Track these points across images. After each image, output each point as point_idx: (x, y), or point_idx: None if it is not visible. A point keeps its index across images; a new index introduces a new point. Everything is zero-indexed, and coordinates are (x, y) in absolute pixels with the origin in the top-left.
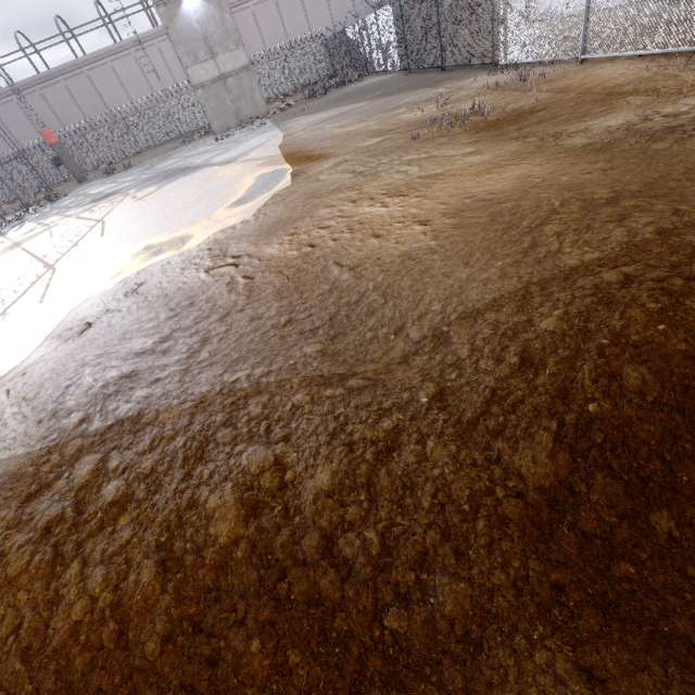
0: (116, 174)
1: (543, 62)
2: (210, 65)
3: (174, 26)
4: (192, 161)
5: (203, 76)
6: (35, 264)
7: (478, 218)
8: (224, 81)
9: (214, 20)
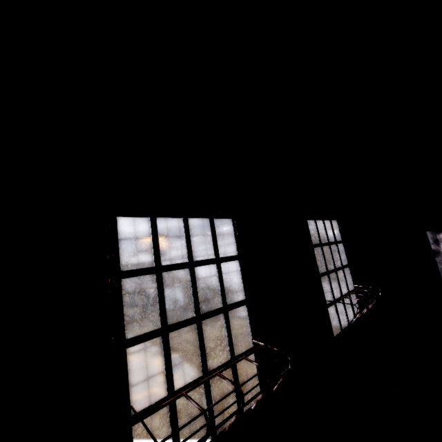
0: None
1: None
2: None
3: None
4: None
5: None
6: None
7: None
8: None
9: None
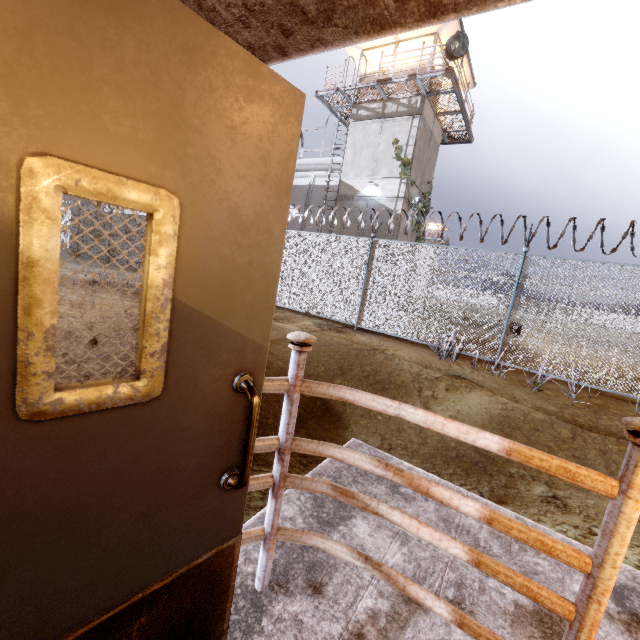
0: None
1: None
2: None
3: None
4: None
5: None
6: None
7: (120, 321)
8: None
9: None
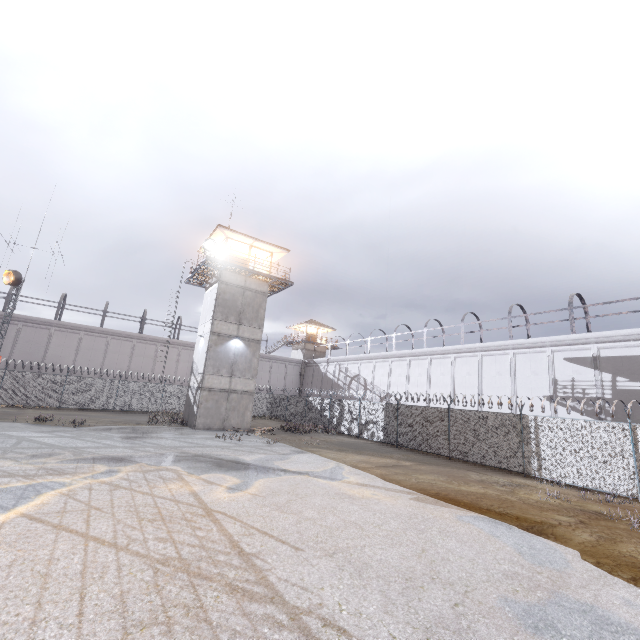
0: (58, 426)
1: (579, 488)
2: (225, 380)
3: (216, 348)
4: (230, 454)
5: (215, 384)
6: (190, 579)
7: None
8: (229, 394)
9: (245, 357)
